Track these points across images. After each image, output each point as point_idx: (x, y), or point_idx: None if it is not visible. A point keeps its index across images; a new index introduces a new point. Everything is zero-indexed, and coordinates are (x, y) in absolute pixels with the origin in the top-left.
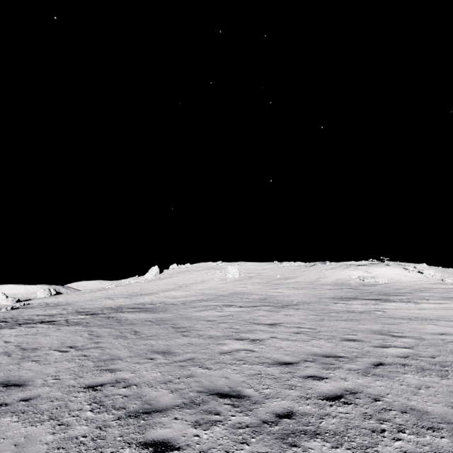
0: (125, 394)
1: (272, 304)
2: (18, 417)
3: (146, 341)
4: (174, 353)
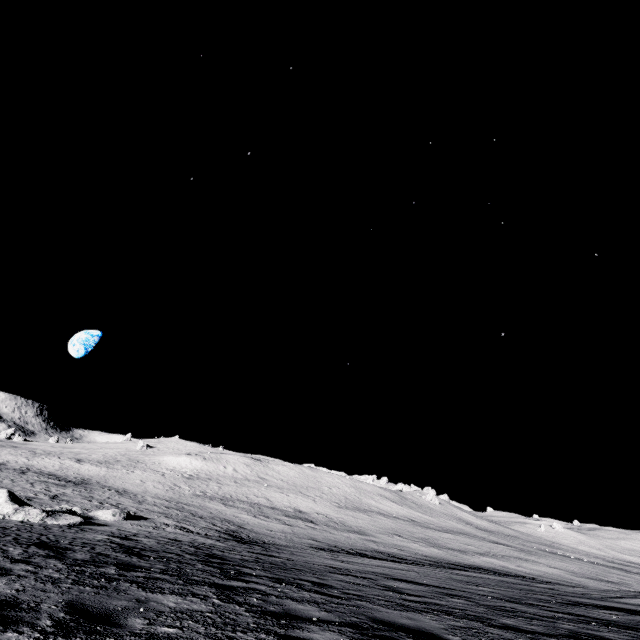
0: None
1: (42, 453)
2: None
3: None
4: None
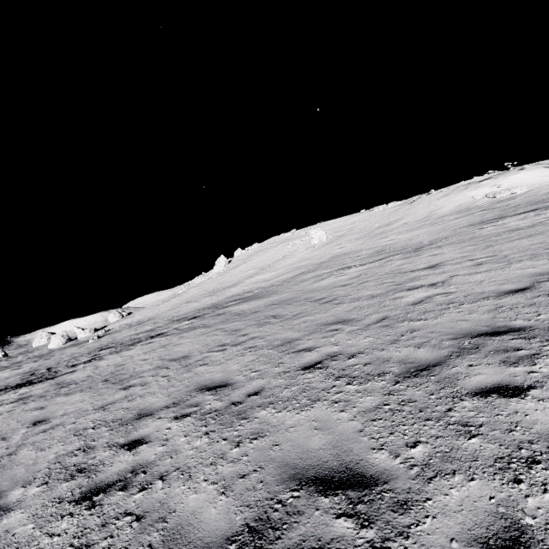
0: (363, 363)
1: (399, 252)
2: (274, 409)
3: (299, 320)
4: (353, 319)
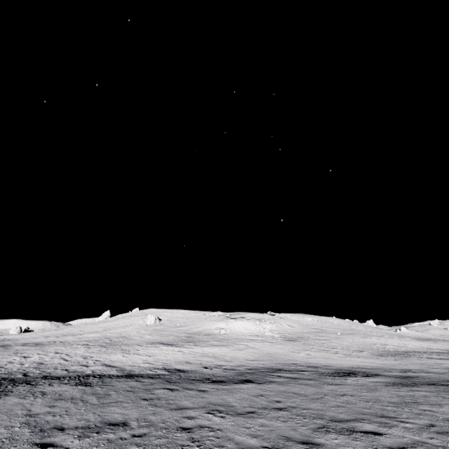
0: None
1: (105, 344)
2: None
3: None
4: None
